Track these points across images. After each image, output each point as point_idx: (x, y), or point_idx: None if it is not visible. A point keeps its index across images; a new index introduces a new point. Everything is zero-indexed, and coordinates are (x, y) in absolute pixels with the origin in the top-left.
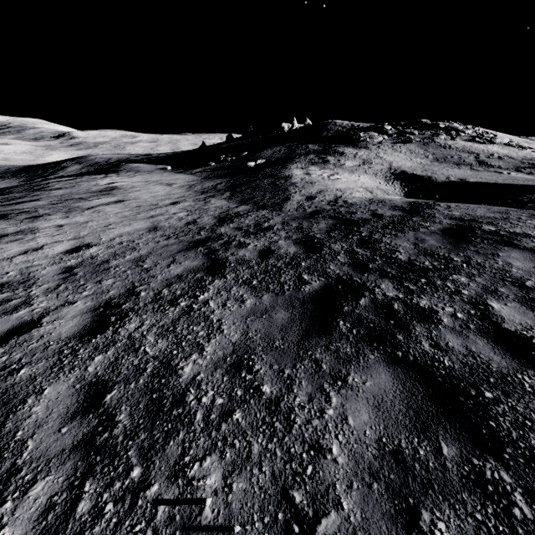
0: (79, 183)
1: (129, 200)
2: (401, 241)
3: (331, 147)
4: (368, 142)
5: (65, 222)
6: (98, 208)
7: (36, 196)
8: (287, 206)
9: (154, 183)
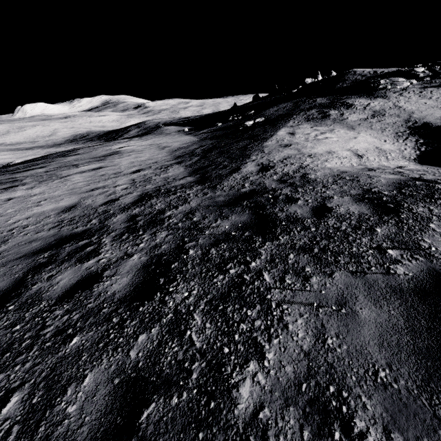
0: (99, 148)
1: (107, 166)
2: (300, 307)
3: (340, 99)
4: (388, 90)
5: (20, 195)
6: (69, 177)
7: (50, 162)
8: (227, 181)
9: (153, 146)
